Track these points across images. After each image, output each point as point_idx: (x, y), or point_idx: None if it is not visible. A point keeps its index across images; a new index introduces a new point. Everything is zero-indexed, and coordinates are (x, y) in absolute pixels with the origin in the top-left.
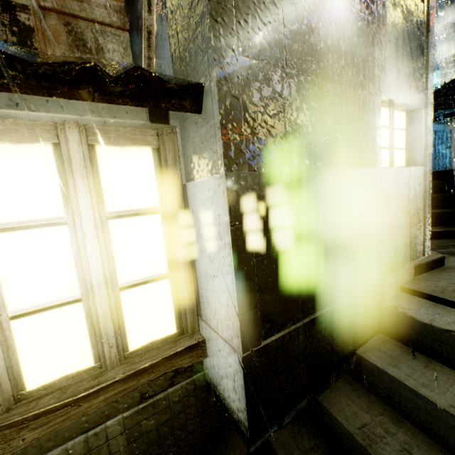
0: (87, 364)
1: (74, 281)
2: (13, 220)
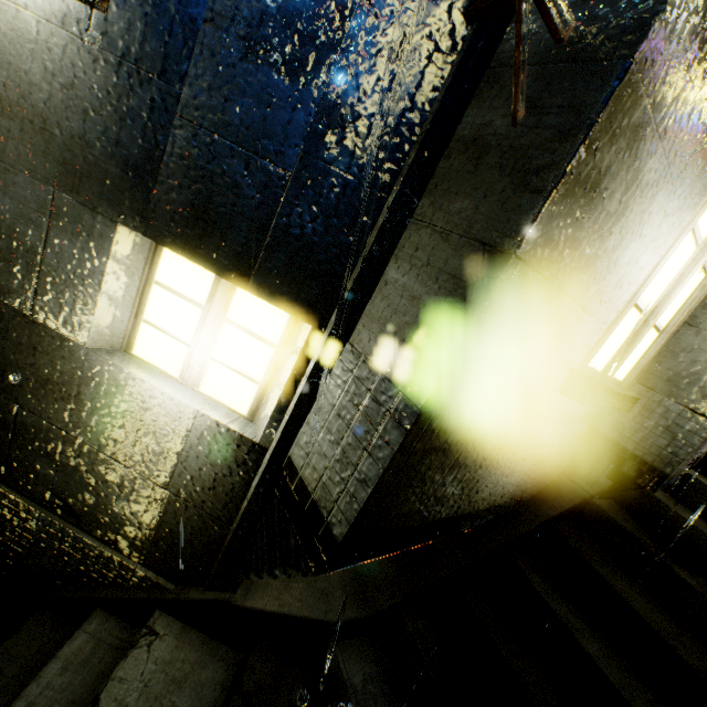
0: (600, 368)
1: (656, 297)
2: (698, 224)
